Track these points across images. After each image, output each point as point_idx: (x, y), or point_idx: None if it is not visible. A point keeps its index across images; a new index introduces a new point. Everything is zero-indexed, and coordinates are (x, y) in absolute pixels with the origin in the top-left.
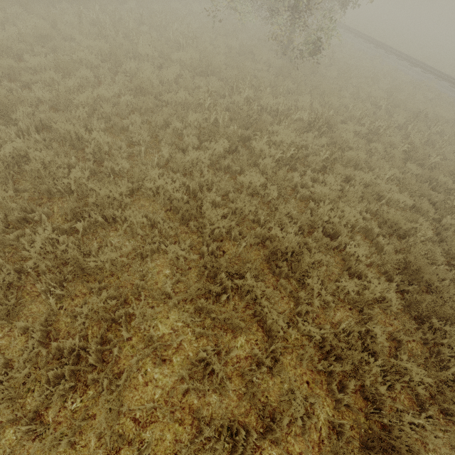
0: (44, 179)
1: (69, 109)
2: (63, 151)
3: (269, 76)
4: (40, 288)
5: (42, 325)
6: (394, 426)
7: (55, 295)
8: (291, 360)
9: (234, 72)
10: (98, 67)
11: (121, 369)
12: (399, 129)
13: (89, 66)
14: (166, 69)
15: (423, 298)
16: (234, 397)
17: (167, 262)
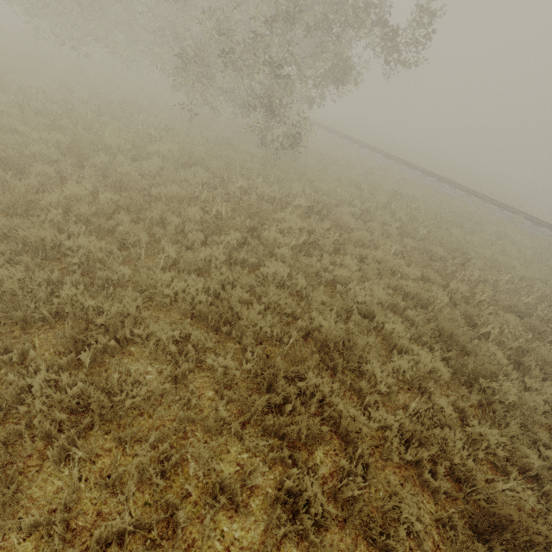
0: (19, 304)
1: (31, 213)
2: (36, 265)
3: (254, 165)
4: (50, 456)
5: (60, 513)
6: (492, 501)
7: (74, 460)
8: (377, 462)
9: (221, 162)
10: (56, 161)
11: (189, 541)
12: (384, 208)
13: (45, 161)
14: (146, 162)
15: (465, 361)
16: (334, 528)
17: (207, 382)
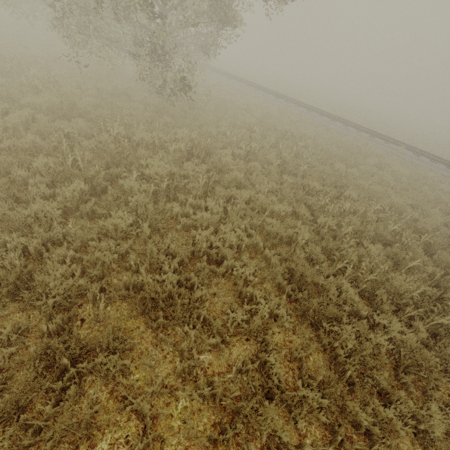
0: None
1: None
2: None
3: (146, 113)
4: None
5: None
6: None
7: None
8: (178, 444)
9: (103, 112)
10: None
11: None
12: (274, 148)
13: None
14: (8, 114)
15: (311, 303)
16: None
17: None
